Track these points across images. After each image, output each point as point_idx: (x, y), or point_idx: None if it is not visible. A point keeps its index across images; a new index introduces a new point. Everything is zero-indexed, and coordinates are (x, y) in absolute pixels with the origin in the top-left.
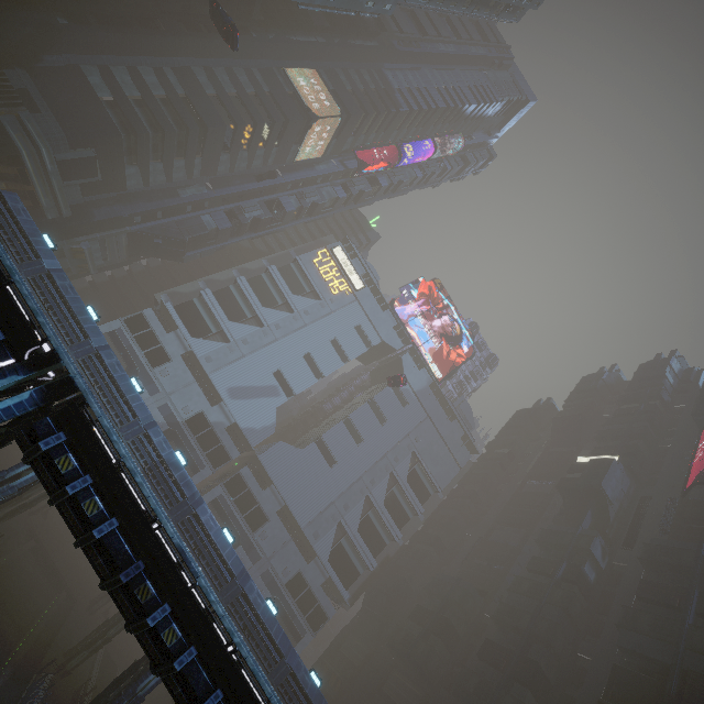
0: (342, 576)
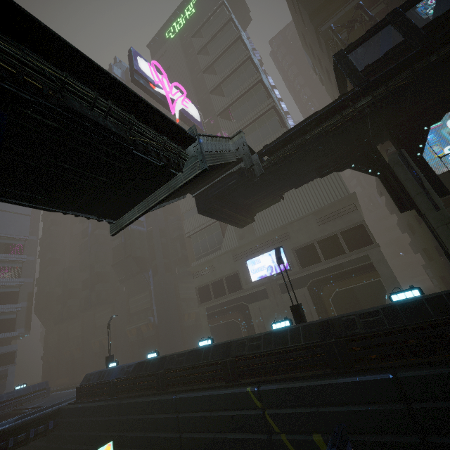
0: (3, 330)
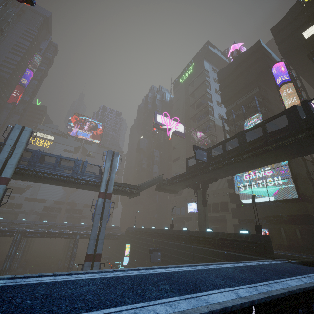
0: None
